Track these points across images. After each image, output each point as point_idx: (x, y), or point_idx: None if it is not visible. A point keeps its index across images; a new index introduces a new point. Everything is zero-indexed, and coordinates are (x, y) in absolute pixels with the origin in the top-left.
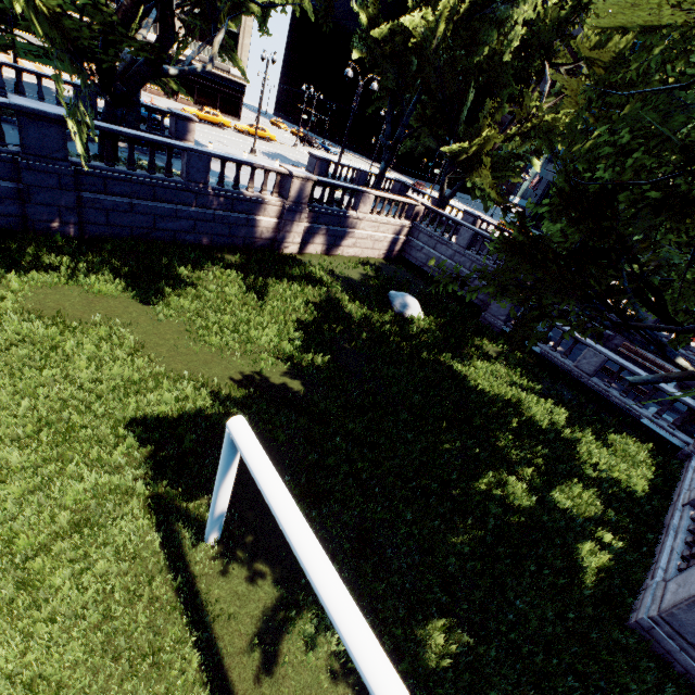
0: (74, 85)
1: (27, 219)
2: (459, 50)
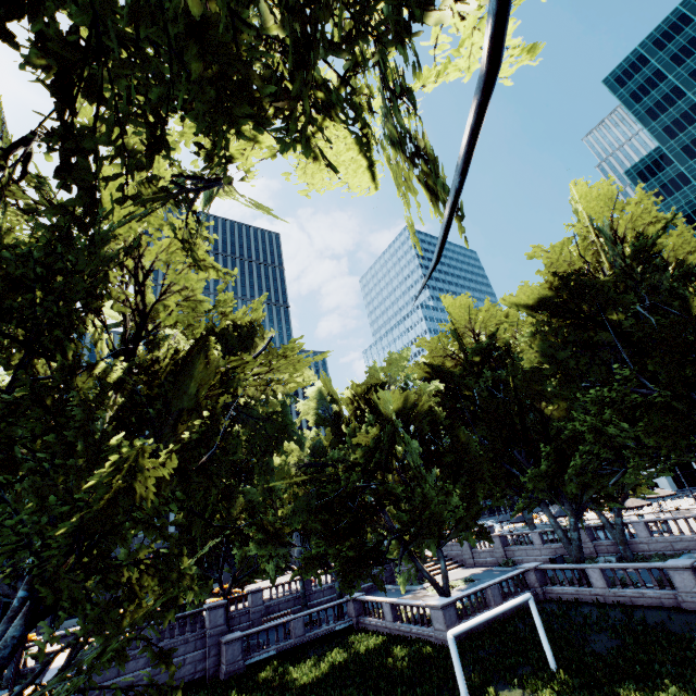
0: None
1: None
2: None
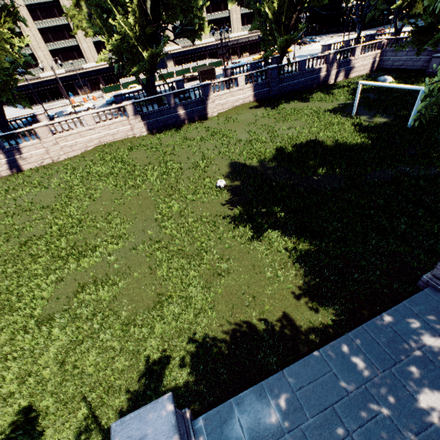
0: (251, 63)
1: (270, 97)
2: None
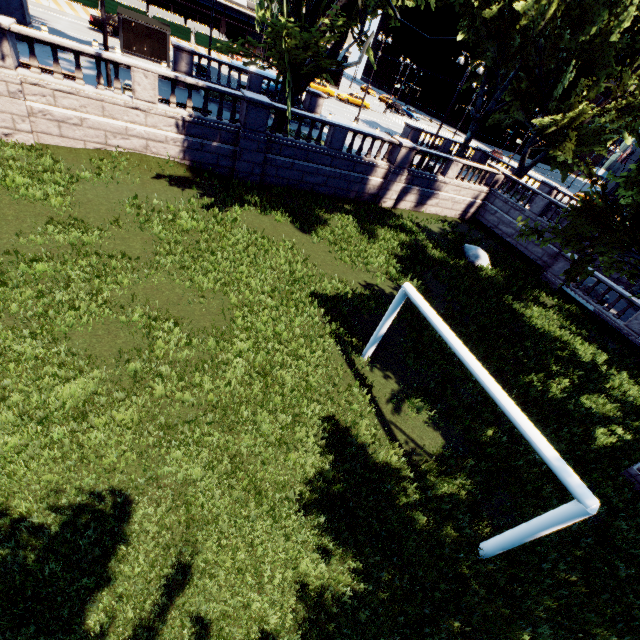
0: (250, 72)
1: (235, 171)
2: (565, 29)
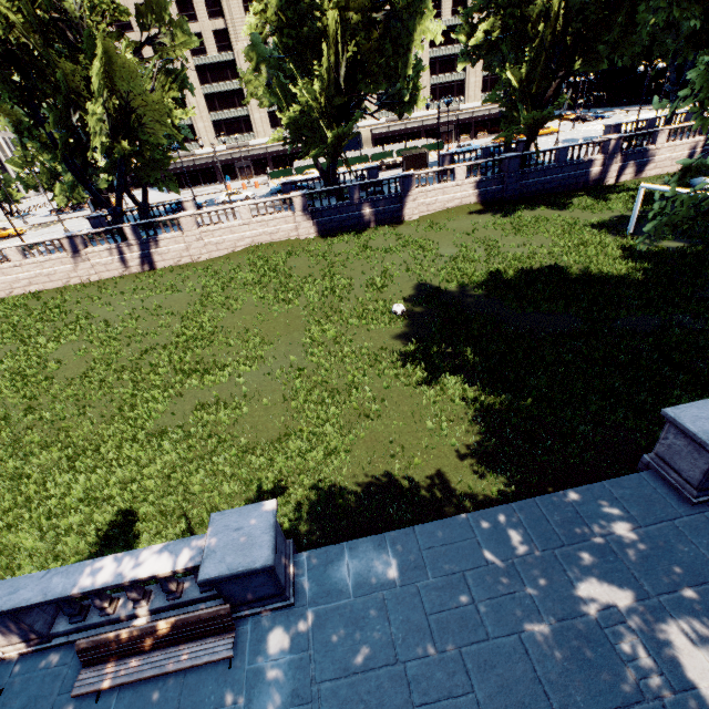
0: (483, 148)
1: (504, 198)
2: None
